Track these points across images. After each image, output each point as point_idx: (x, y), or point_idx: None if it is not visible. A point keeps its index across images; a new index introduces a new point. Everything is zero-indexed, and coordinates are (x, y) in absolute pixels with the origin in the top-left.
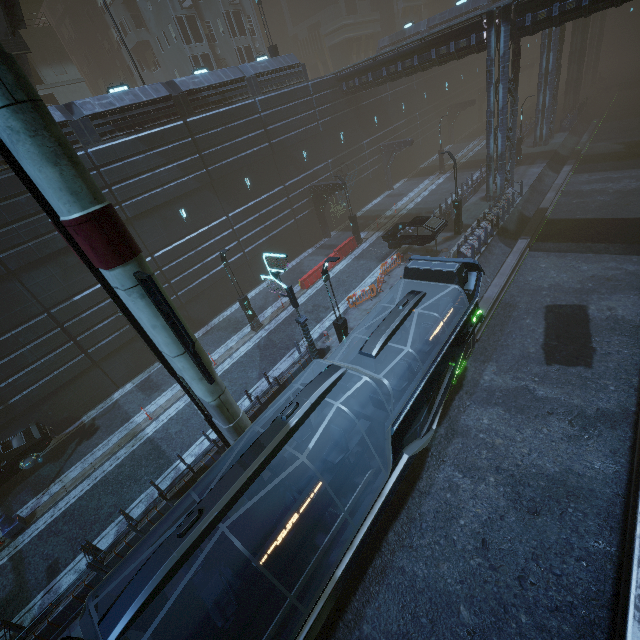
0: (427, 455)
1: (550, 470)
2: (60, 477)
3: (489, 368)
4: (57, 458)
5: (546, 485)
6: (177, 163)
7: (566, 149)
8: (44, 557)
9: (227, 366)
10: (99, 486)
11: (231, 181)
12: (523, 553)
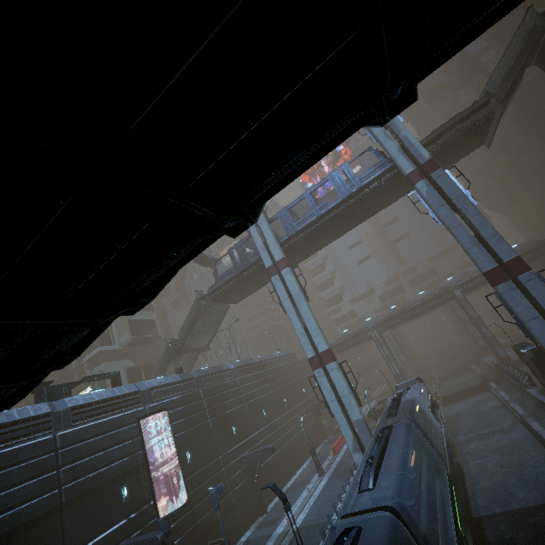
0: (459, 464)
1: (506, 443)
2: None
3: (459, 436)
4: None
5: (508, 446)
6: (262, 387)
7: (427, 378)
8: None
9: (319, 490)
10: None
11: (279, 399)
12: (516, 460)
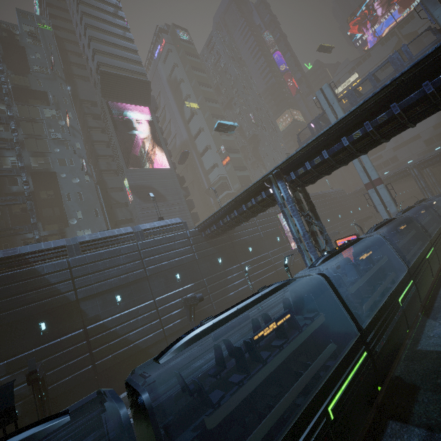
0: None
1: None
2: None
3: None
4: None
5: None
6: (325, 208)
7: None
8: None
9: None
10: None
11: (336, 215)
12: None
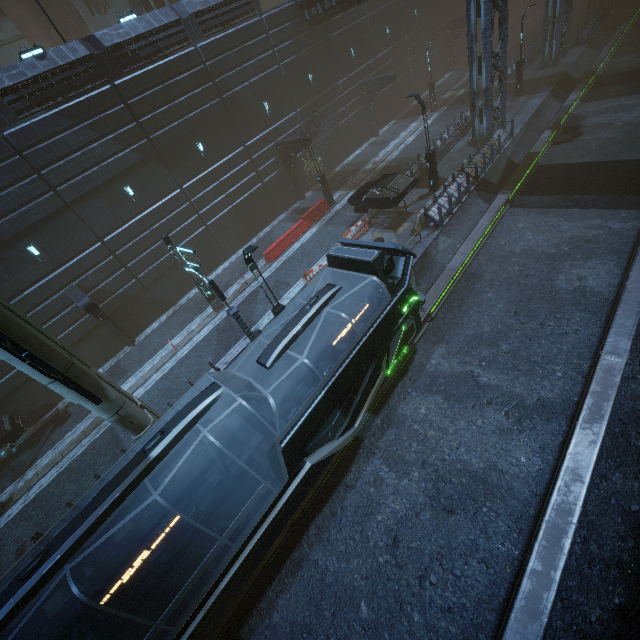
0: (360, 447)
1: (474, 466)
2: (35, 464)
3: (438, 351)
4: (34, 445)
5: (467, 482)
6: (112, 135)
7: (580, 69)
8: (15, 540)
9: (186, 351)
10: (64, 474)
11: (180, 148)
12: (429, 552)
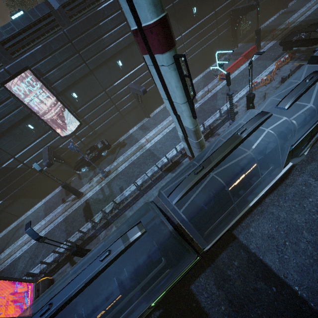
0: (293, 169)
1: None
2: (116, 160)
3: None
4: (113, 153)
5: None
6: None
7: None
8: (117, 185)
9: None
10: (131, 164)
11: (185, 11)
12: None
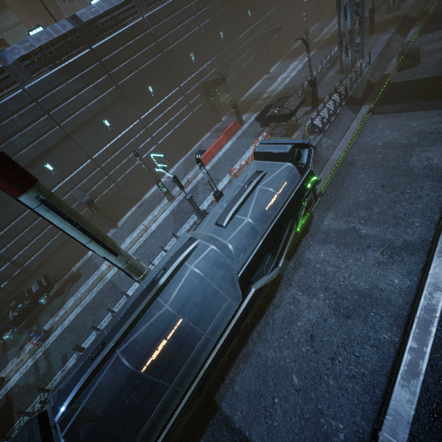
0: (280, 281)
1: (362, 287)
2: (63, 306)
3: (329, 215)
4: (61, 294)
5: (358, 298)
6: (93, 84)
7: (416, 10)
8: (59, 352)
9: (153, 228)
10: (84, 310)
11: (137, 91)
12: (336, 343)
